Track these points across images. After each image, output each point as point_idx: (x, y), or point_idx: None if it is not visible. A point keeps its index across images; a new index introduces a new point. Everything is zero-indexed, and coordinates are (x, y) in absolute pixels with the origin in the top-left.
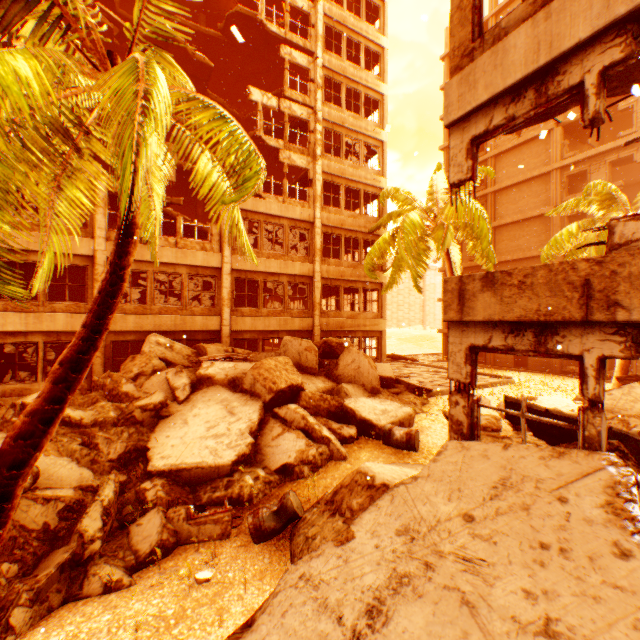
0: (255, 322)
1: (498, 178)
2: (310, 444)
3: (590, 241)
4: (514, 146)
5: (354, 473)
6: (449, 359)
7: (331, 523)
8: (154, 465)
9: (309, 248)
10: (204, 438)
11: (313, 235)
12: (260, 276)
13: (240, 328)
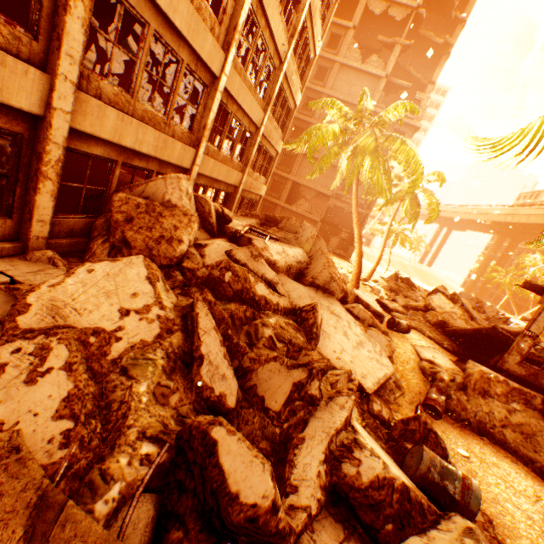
0: (214, 167)
1: (335, 86)
2: (389, 340)
3: (406, 195)
4: (358, 69)
5: (480, 373)
6: (535, 323)
7: (492, 403)
8: (369, 388)
9: (267, 92)
10: (357, 349)
11: (276, 78)
12: (234, 108)
13: (203, 171)
